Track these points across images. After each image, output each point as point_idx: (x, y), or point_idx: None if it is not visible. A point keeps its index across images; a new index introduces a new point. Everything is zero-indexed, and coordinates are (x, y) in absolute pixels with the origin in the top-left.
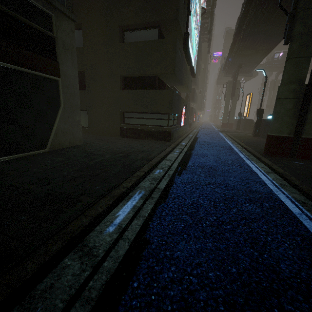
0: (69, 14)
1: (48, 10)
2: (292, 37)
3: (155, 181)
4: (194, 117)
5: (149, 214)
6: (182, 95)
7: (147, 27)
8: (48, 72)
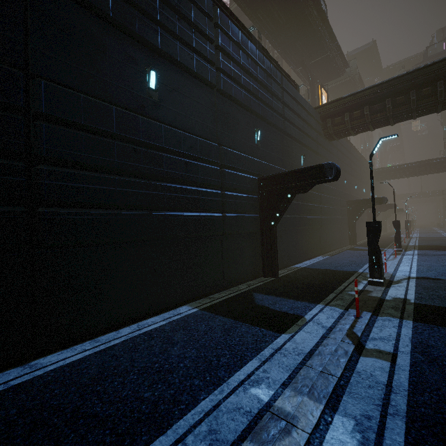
0: None
1: None
2: None
3: None
4: None
5: None
6: None
7: None
8: None
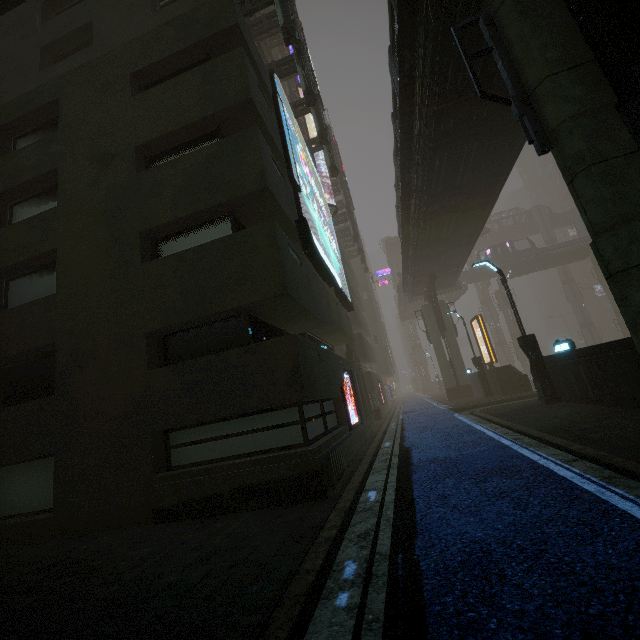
0: None
1: None
2: (550, 134)
3: None
4: (381, 392)
5: None
6: (338, 352)
7: (207, 221)
8: None
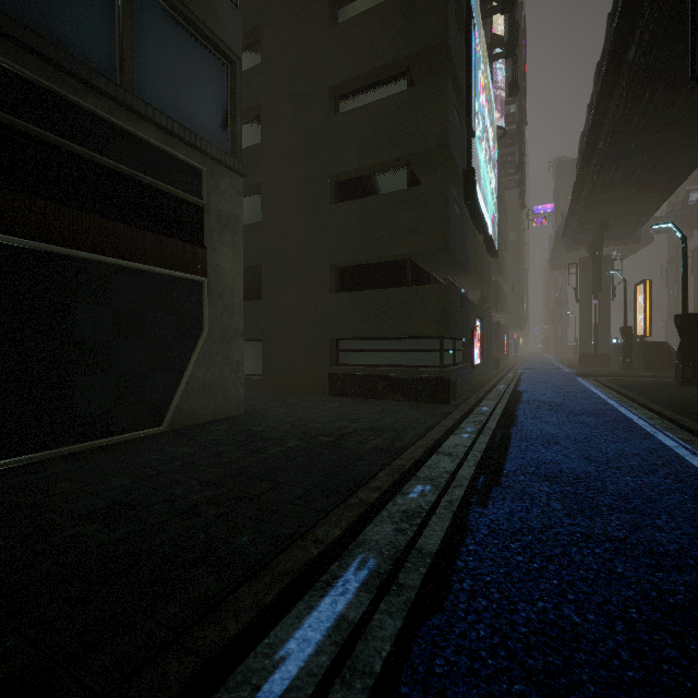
0: (235, 165)
1: (196, 162)
2: None
3: (411, 523)
4: (505, 345)
5: (387, 662)
6: (469, 297)
7: (385, 169)
8: (184, 267)
